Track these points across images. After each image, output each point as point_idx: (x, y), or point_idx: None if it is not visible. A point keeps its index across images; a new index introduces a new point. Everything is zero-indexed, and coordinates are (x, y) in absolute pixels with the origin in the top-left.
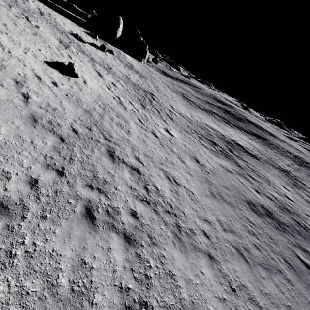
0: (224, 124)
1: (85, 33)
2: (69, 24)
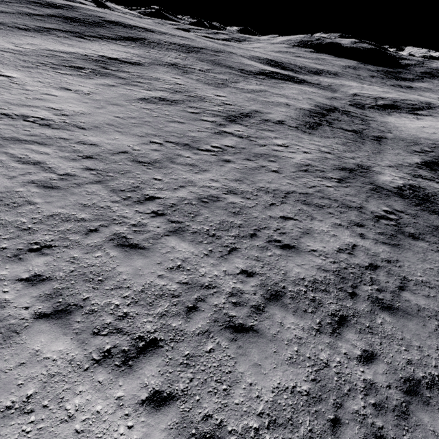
0: (78, 41)
1: None
2: None
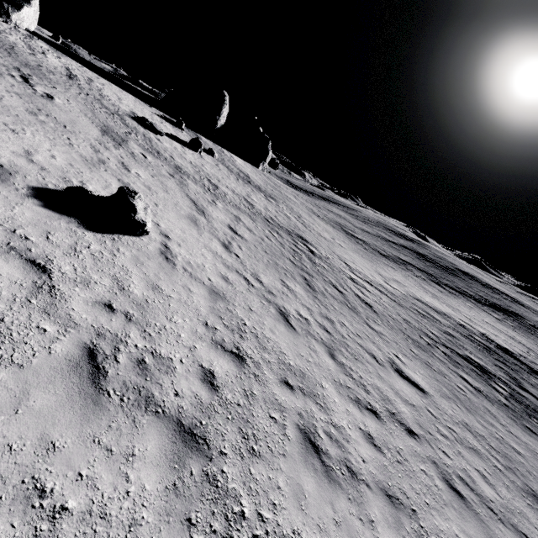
0: (438, 290)
1: (161, 117)
2: (130, 100)
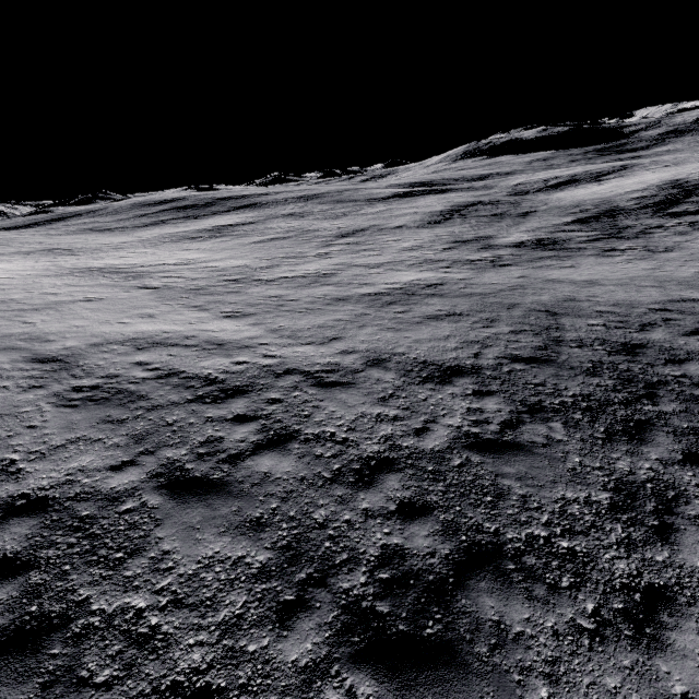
0: (192, 222)
1: None
2: None
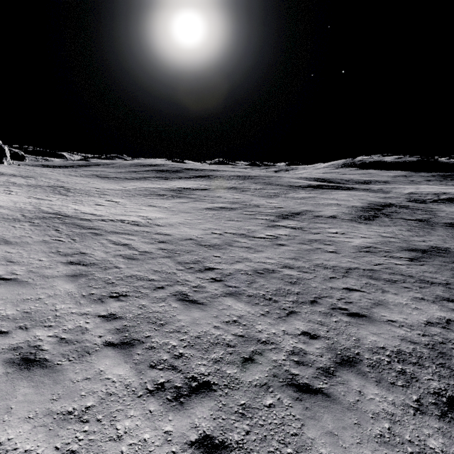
0: (163, 181)
1: None
2: None
